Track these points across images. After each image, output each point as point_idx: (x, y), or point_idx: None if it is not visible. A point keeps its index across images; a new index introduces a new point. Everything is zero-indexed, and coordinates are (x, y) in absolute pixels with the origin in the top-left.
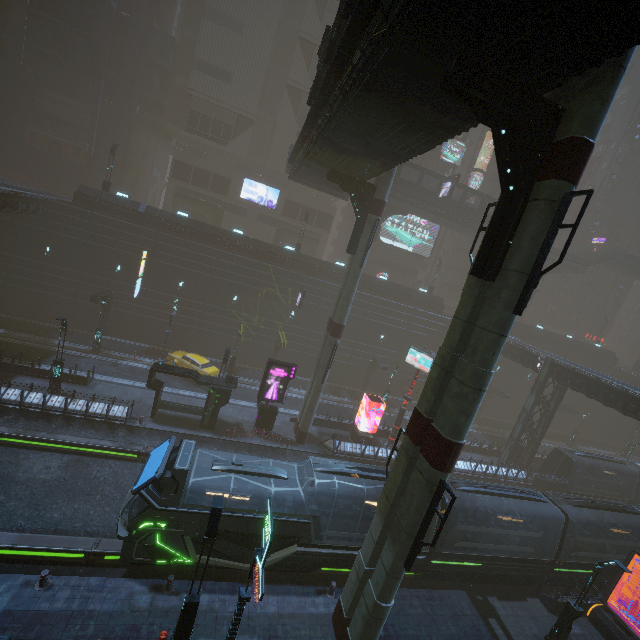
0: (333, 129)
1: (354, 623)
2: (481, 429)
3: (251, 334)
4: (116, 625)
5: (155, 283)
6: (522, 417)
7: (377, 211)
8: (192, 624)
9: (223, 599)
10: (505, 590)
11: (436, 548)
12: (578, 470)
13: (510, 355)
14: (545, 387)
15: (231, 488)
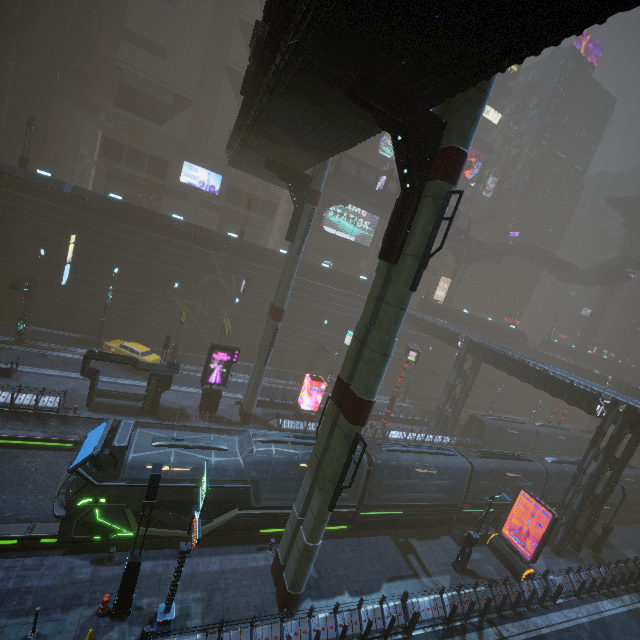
0: (265, 121)
1: (289, 566)
2: (415, 404)
3: (194, 322)
4: (56, 597)
5: (86, 269)
6: (446, 390)
7: (313, 201)
8: (135, 583)
9: (167, 564)
10: (425, 533)
11: (364, 501)
12: (489, 431)
13: (437, 336)
14: (464, 362)
15: (172, 461)
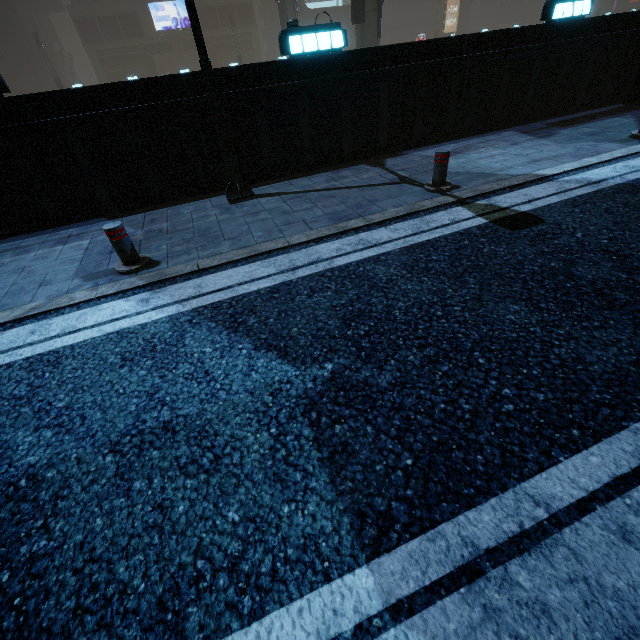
0: None
1: None
2: None
3: None
4: None
5: None
6: None
7: None
8: None
9: None
10: None
11: None
12: None
13: None
14: None
15: None
